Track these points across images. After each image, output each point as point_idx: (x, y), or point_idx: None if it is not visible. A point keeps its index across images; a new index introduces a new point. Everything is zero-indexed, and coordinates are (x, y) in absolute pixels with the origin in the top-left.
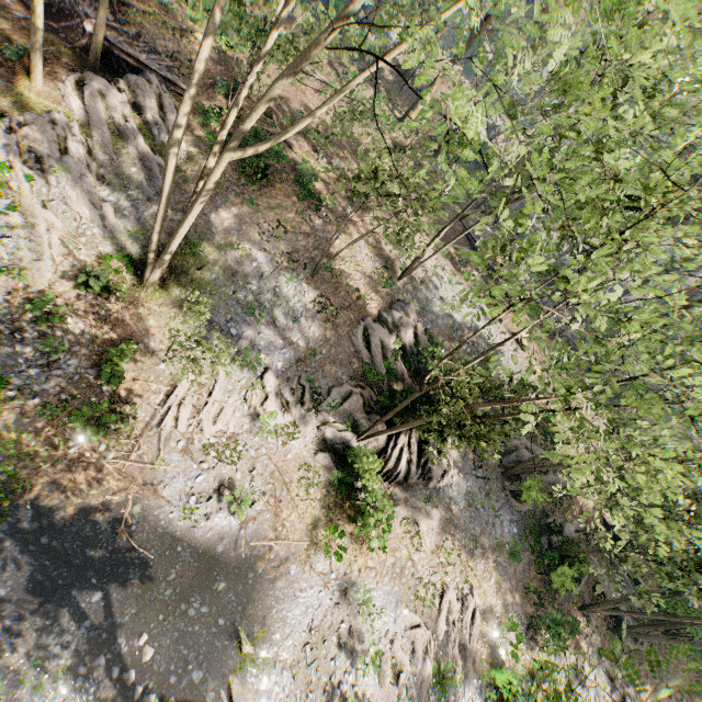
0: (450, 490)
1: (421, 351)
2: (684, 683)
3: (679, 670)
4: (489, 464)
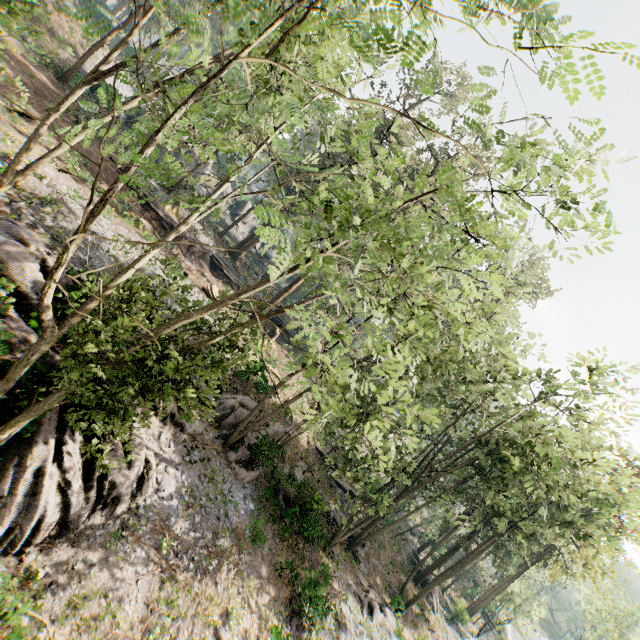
0: (157, 501)
1: (63, 298)
2: (392, 554)
3: (387, 546)
4: (206, 439)
